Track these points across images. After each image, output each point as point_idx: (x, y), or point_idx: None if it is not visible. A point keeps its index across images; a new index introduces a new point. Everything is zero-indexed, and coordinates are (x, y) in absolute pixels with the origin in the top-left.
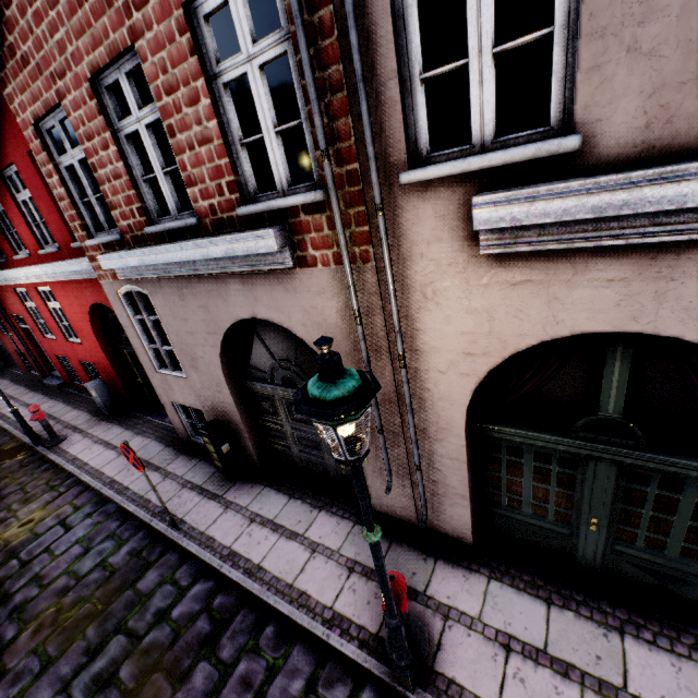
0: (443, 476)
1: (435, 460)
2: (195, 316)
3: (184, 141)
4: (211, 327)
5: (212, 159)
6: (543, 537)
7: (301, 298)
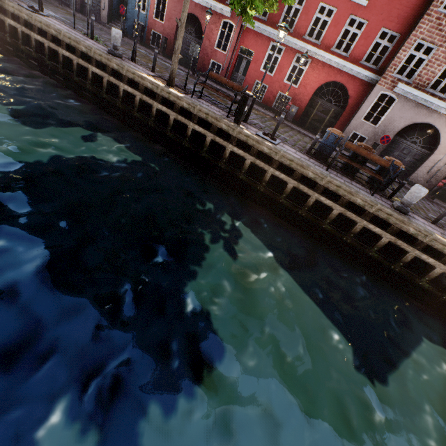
0: (440, 174)
1: (443, 170)
2: (409, 115)
3: None
4: (411, 120)
5: None
6: (443, 192)
7: None
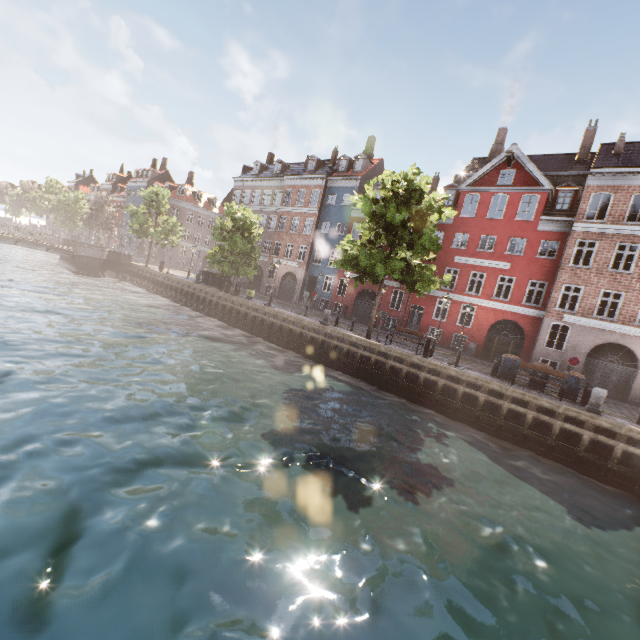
0: None
1: None
2: (590, 337)
3: (625, 309)
4: (595, 341)
5: (632, 314)
6: None
7: (639, 343)
